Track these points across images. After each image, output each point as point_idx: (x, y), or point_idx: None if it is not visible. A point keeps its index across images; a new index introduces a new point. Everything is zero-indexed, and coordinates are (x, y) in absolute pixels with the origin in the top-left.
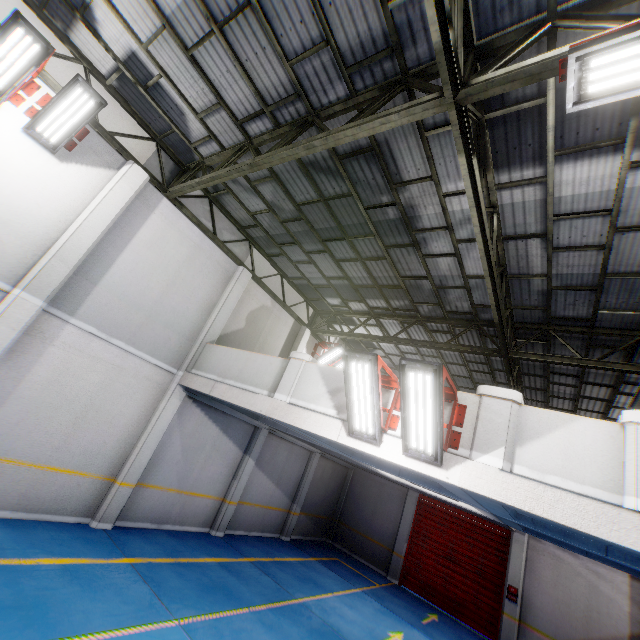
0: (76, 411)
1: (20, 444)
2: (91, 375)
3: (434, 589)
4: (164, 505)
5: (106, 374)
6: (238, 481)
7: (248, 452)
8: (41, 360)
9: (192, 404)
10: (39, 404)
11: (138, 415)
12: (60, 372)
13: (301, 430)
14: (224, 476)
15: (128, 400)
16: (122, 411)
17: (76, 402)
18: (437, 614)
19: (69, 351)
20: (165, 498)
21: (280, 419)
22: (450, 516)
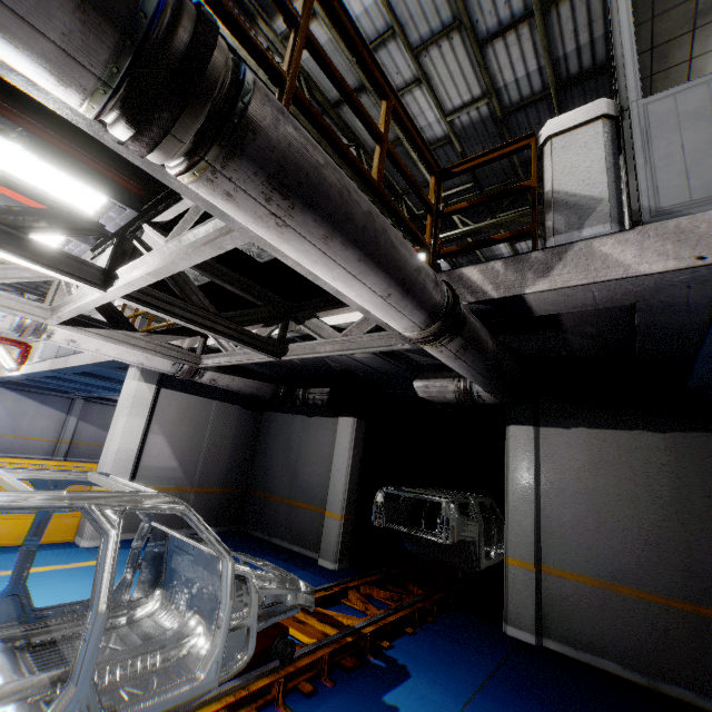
0: None
1: None
2: None
3: None
4: (8, 444)
5: None
6: (65, 430)
7: (69, 413)
8: None
9: (9, 390)
10: None
11: None
12: None
13: (26, 381)
14: (54, 428)
15: None
16: None
17: None
18: None
19: None
20: (7, 441)
21: (4, 377)
22: None
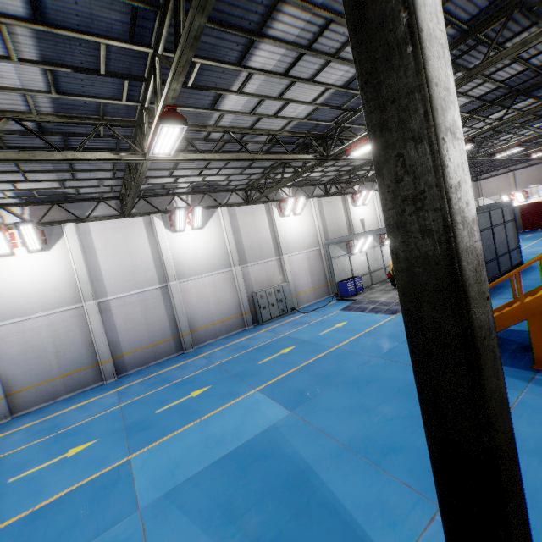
0: None
1: None
2: None
3: (536, 225)
4: None
5: None
6: None
7: None
8: None
9: None
10: None
11: None
12: None
13: None
14: None
15: None
16: None
17: None
18: (540, 230)
19: None
20: None
21: None
22: (533, 203)
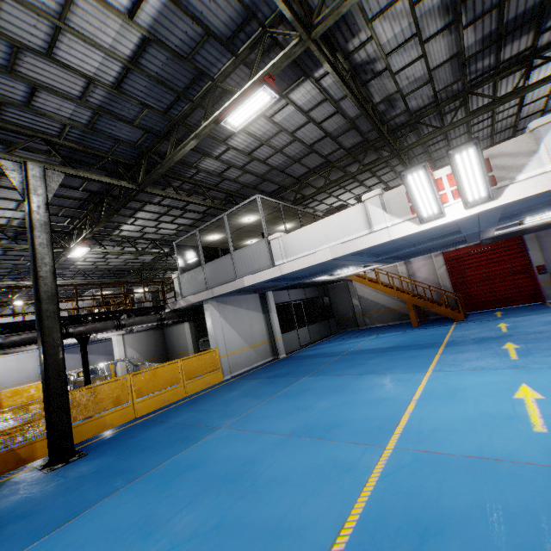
0: (17, 371)
1: (11, 382)
2: (14, 363)
3: None
4: None
5: (18, 361)
6: None
7: None
8: (0, 367)
9: None
10: (8, 374)
11: (35, 364)
12: (7, 367)
13: None
14: (78, 363)
15: (29, 363)
16: (29, 365)
17: (16, 370)
18: None
19: (5, 362)
20: None
21: None
22: None
